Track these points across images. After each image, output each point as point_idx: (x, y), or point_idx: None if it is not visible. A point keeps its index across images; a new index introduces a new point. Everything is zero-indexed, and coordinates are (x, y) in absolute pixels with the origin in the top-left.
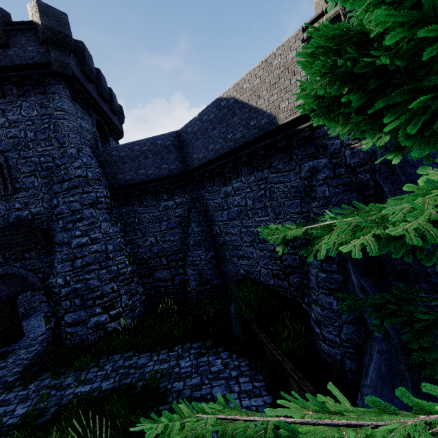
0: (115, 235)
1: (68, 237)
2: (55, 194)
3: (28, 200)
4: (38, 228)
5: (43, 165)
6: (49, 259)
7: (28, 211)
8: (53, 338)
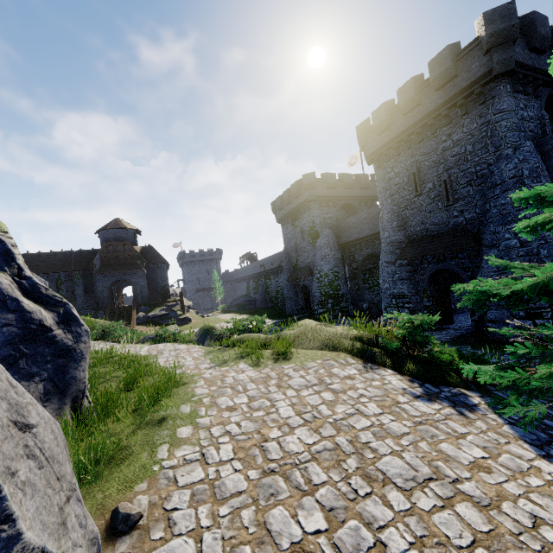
0: (552, 239)
1: (495, 240)
2: (486, 199)
3: (463, 208)
4: (470, 232)
5: (478, 173)
6: (477, 260)
7: (463, 218)
8: (475, 329)
